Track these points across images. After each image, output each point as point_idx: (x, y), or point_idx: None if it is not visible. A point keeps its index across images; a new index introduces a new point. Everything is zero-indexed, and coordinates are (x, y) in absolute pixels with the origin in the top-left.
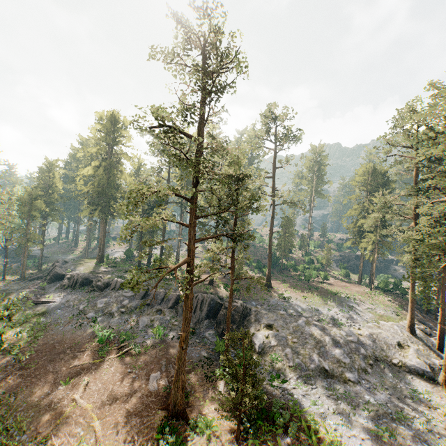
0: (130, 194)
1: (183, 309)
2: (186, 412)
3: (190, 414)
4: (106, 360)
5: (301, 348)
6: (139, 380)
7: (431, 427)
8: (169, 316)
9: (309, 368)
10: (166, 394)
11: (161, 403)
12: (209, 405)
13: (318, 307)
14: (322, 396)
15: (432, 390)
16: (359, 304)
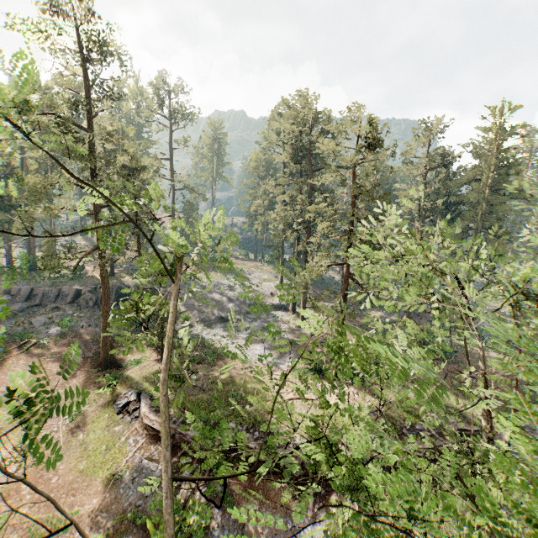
0: (34, 186)
1: (102, 287)
2: (118, 363)
3: (121, 364)
4: (9, 358)
5: (205, 308)
6: (60, 361)
7: (278, 329)
8: (71, 310)
9: (212, 320)
10: (94, 360)
11: (91, 366)
12: (136, 356)
13: (219, 280)
14: (219, 332)
15: (285, 314)
16: (251, 274)
